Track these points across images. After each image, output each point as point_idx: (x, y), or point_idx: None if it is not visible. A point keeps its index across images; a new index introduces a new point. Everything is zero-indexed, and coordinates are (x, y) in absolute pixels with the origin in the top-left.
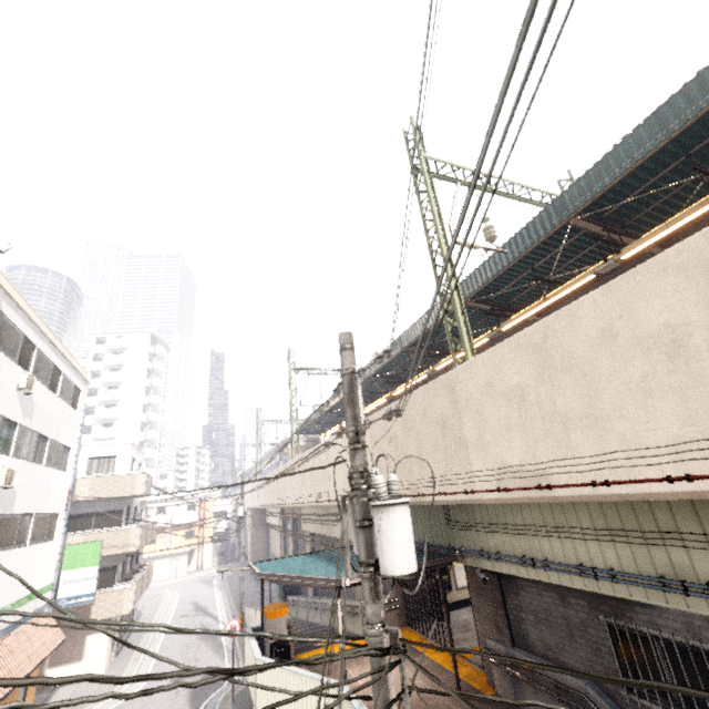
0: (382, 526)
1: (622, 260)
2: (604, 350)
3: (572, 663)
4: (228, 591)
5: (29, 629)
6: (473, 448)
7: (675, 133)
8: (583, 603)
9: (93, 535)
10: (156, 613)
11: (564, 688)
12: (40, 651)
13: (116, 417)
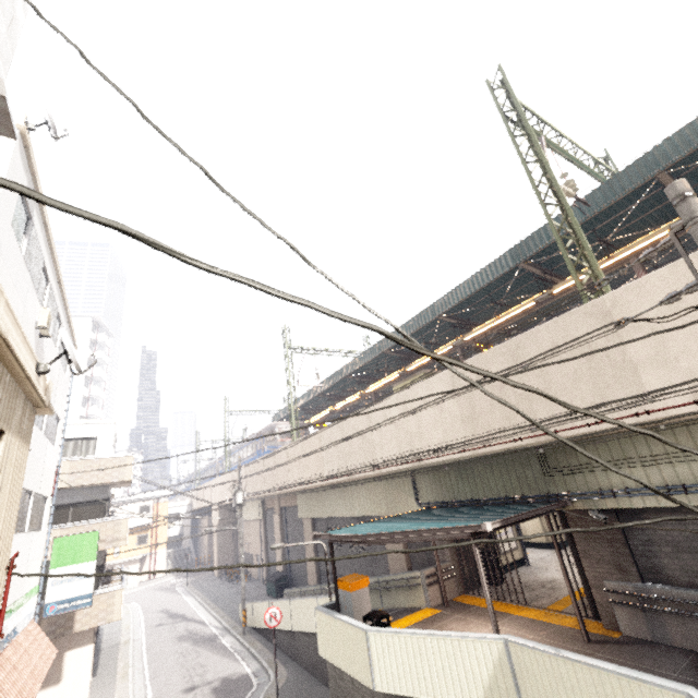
0: None
1: None
2: None
3: None
4: (201, 595)
5: (22, 641)
6: (647, 367)
7: None
8: None
9: (75, 529)
10: (122, 625)
11: None
12: (40, 667)
13: None
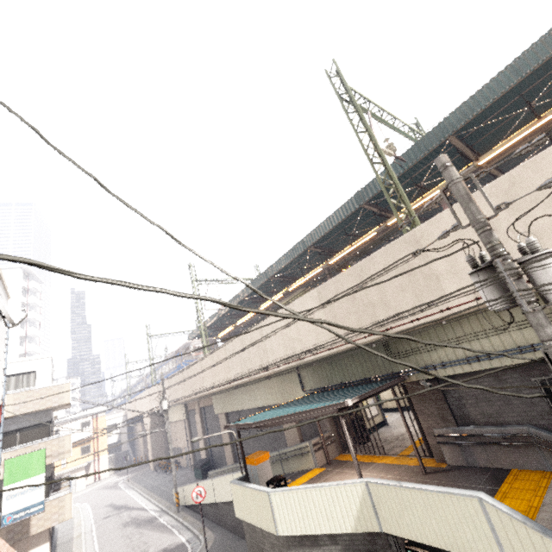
0: (549, 268)
1: (478, 166)
2: None
3: (511, 419)
4: (140, 487)
5: None
6: (446, 277)
7: (525, 75)
8: (516, 375)
9: (23, 450)
10: (74, 523)
11: (512, 435)
12: None
13: None
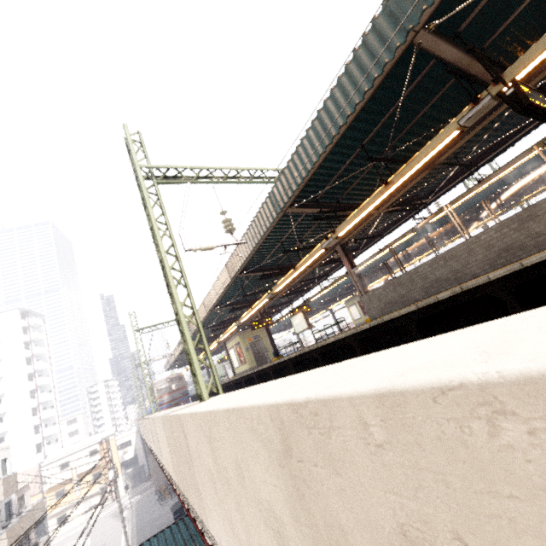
0: None
1: (339, 237)
2: (242, 488)
3: None
4: (134, 522)
5: None
6: (205, 506)
7: (337, 136)
8: None
9: None
10: None
11: None
12: None
13: (2, 393)
